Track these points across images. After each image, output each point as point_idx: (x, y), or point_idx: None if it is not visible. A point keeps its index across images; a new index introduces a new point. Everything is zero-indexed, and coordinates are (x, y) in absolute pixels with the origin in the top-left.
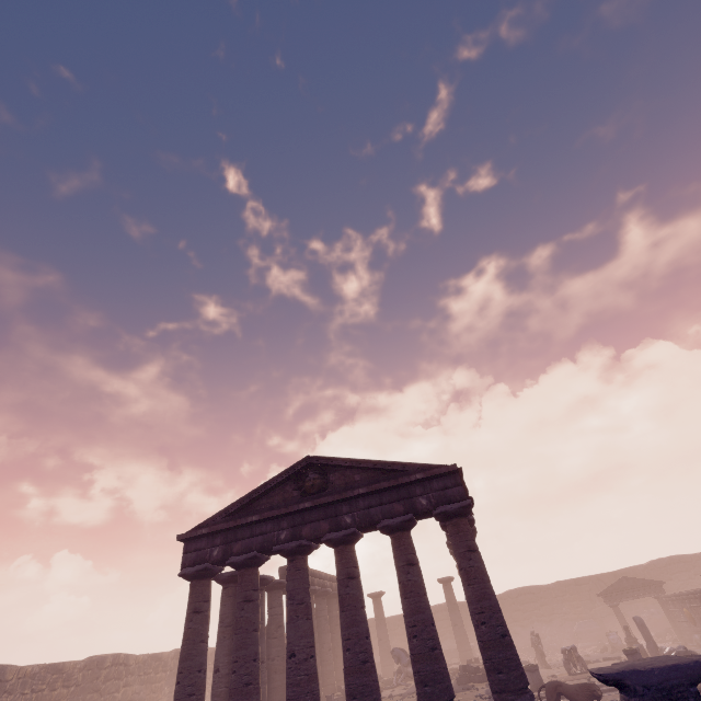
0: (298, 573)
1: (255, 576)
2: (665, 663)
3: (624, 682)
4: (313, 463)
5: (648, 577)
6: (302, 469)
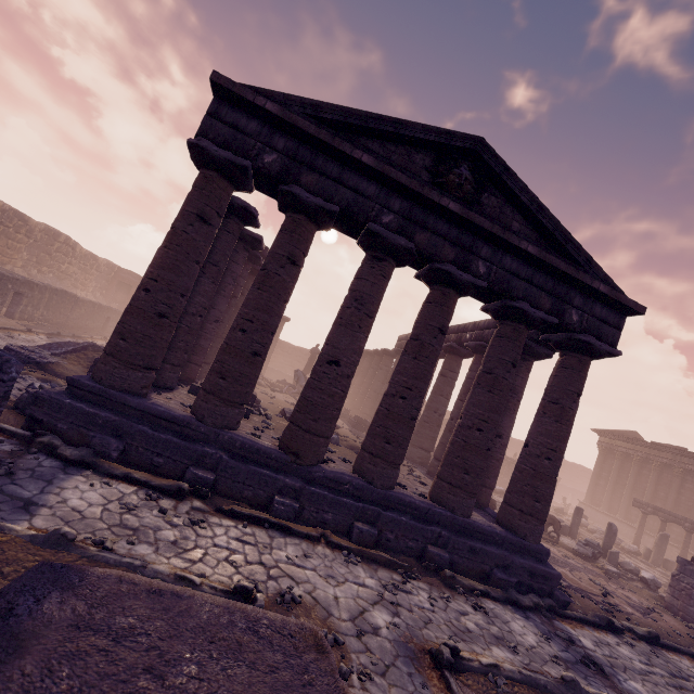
0: (382, 280)
1: (311, 239)
2: None
3: None
4: (477, 157)
5: None
6: (456, 150)
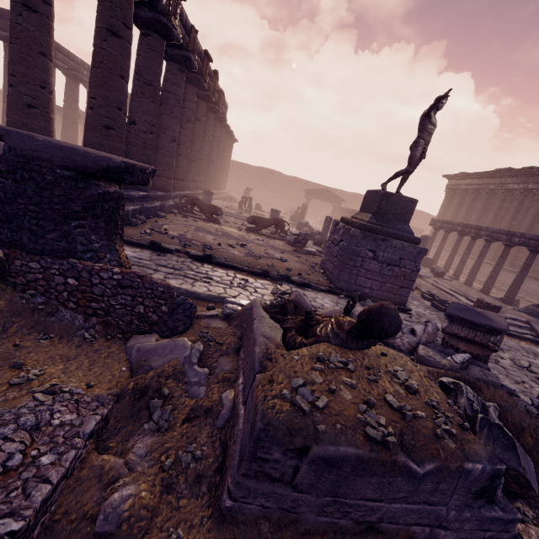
0: None
1: None
2: (85, 149)
3: (4, 140)
4: None
5: (344, 199)
6: None
